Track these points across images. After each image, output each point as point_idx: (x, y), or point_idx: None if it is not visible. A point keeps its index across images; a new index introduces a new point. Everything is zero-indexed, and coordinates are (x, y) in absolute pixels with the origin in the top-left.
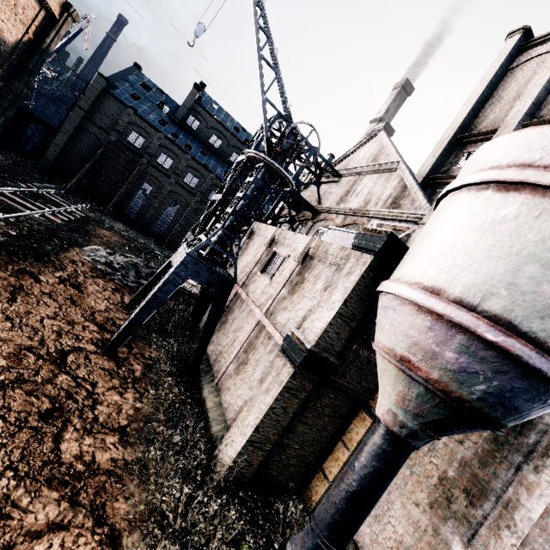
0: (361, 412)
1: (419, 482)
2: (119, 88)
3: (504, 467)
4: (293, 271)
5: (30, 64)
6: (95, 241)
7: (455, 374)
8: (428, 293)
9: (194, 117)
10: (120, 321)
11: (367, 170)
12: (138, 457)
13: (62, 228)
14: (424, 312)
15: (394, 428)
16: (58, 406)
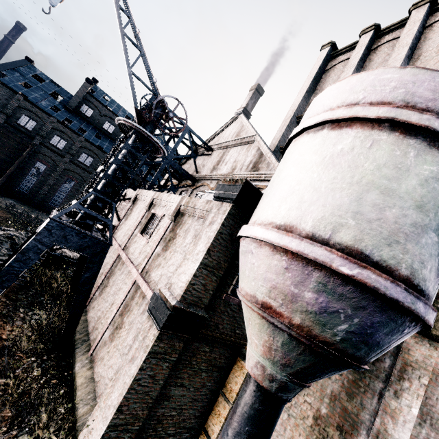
0: (238, 360)
1: (297, 425)
2: (8, 76)
3: (369, 395)
4: (167, 229)
5: None
6: None
7: (316, 316)
8: (281, 231)
9: (88, 106)
10: None
11: (232, 144)
12: None
13: None
14: (280, 252)
15: (264, 383)
16: None
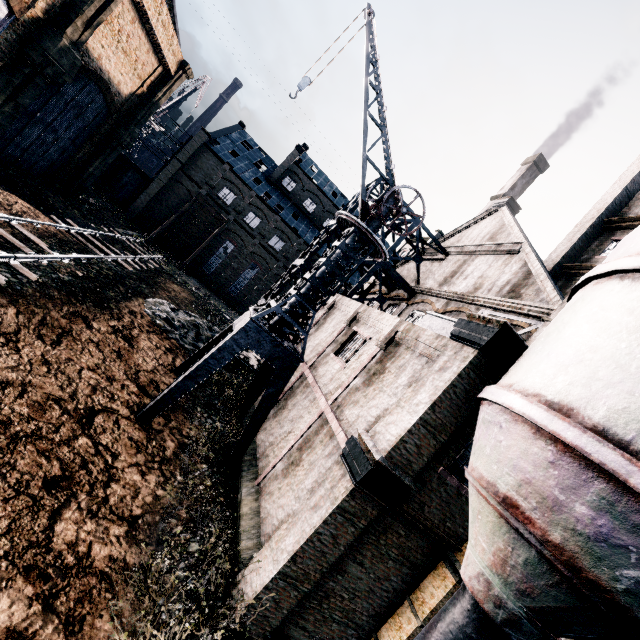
0: (441, 565)
1: None
2: (220, 145)
3: None
4: (373, 358)
5: (139, 114)
6: (162, 294)
7: (588, 541)
8: (552, 411)
9: (291, 178)
10: (165, 386)
11: (481, 250)
12: (142, 562)
13: (131, 276)
14: (545, 438)
15: (486, 605)
16: (67, 475)
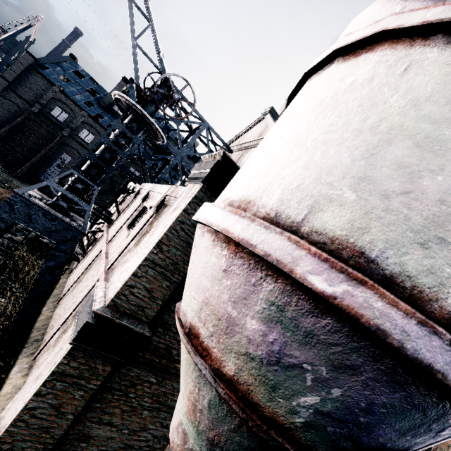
0: None
1: None
2: (49, 69)
3: None
4: (147, 222)
5: None
6: None
7: (261, 367)
8: (228, 207)
9: None
10: None
11: (252, 144)
12: None
13: None
14: (221, 242)
15: None
16: None
